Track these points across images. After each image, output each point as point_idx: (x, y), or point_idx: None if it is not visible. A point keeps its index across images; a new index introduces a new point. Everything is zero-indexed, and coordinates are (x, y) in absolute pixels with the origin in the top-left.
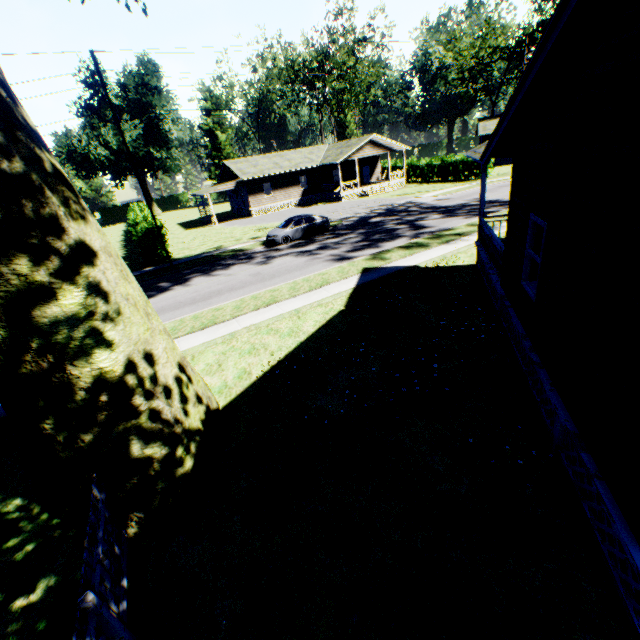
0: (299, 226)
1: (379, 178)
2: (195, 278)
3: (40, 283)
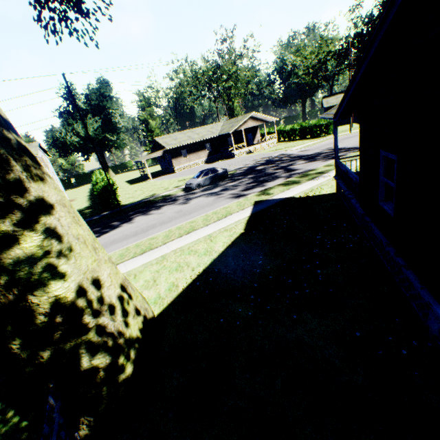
0: (207, 176)
1: (259, 140)
2: (137, 217)
3: (5, 232)
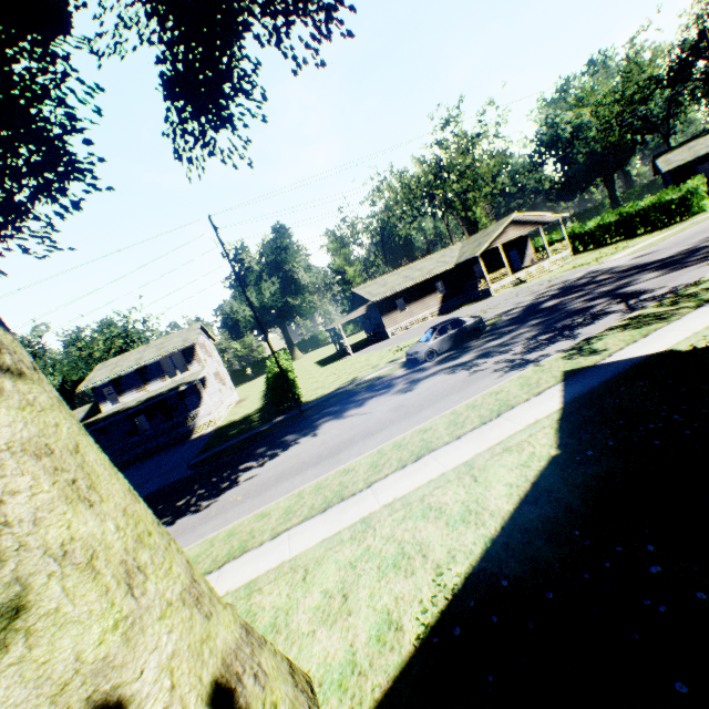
0: (444, 334)
1: (533, 259)
2: (324, 424)
3: None
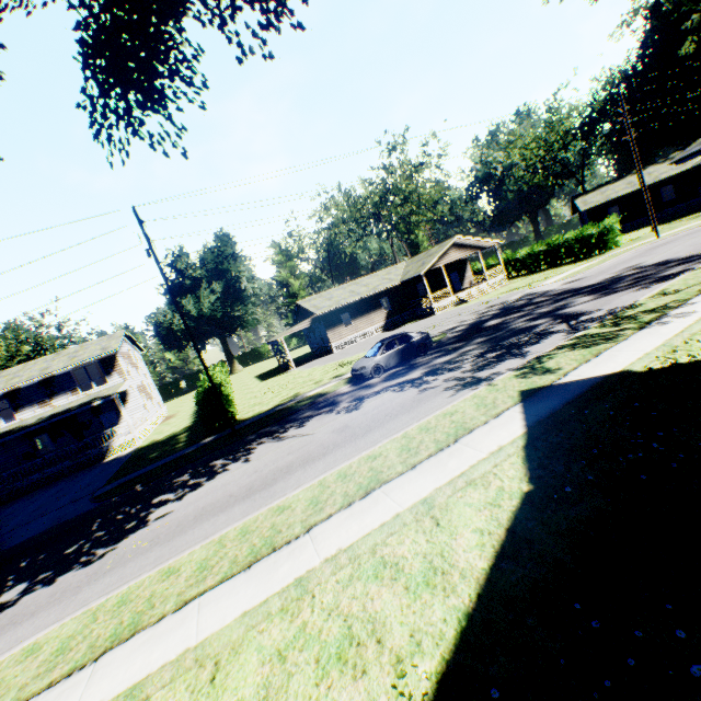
0: (392, 349)
1: (472, 282)
2: (259, 446)
3: None
